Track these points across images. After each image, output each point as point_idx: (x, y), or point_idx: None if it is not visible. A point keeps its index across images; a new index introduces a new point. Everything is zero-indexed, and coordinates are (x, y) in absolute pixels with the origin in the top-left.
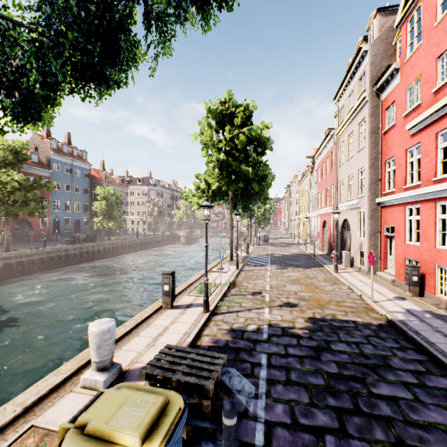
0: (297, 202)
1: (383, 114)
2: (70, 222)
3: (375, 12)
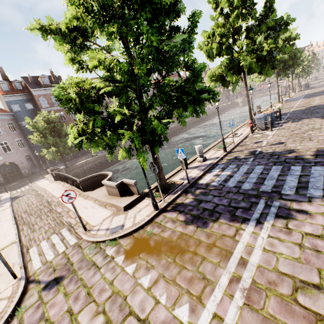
0: None
1: None
2: None
3: None
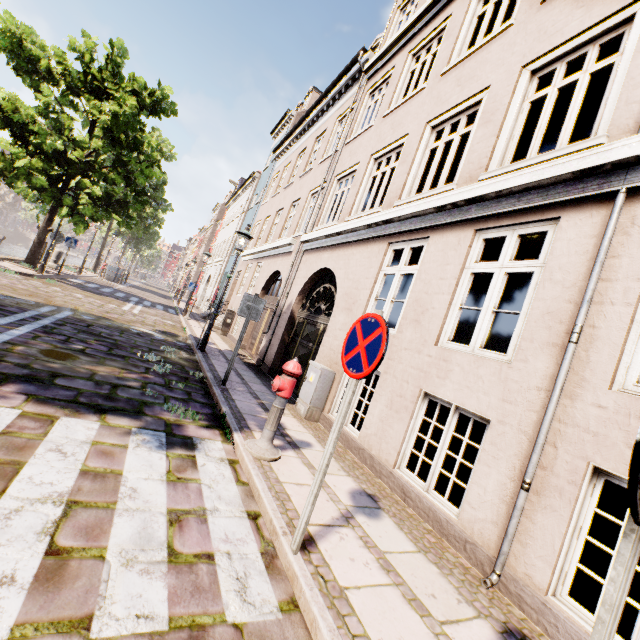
0: None
1: (215, 235)
2: None
3: (230, 191)
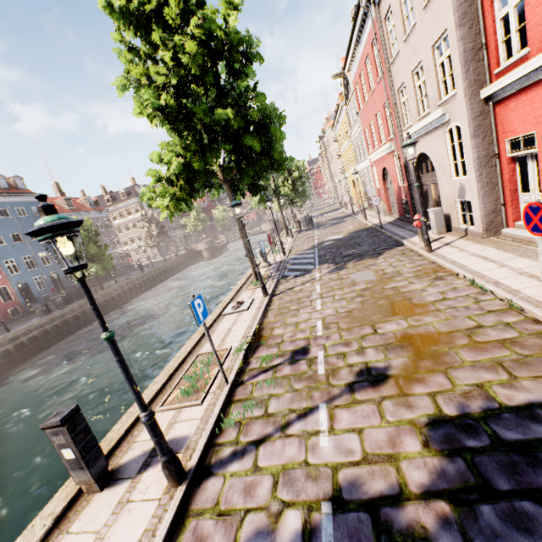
0: (338, 156)
1: None
2: (44, 282)
3: None
